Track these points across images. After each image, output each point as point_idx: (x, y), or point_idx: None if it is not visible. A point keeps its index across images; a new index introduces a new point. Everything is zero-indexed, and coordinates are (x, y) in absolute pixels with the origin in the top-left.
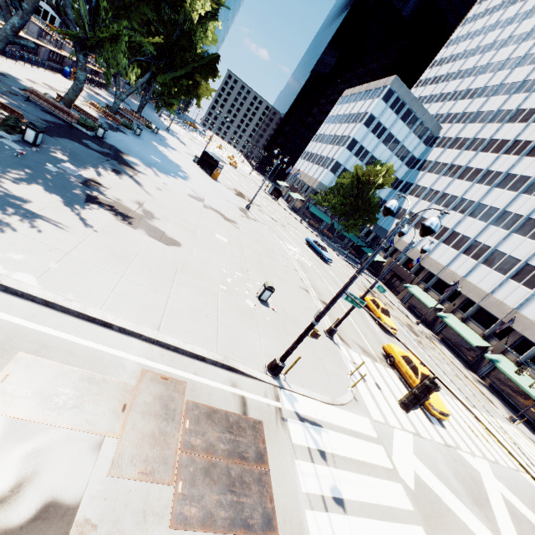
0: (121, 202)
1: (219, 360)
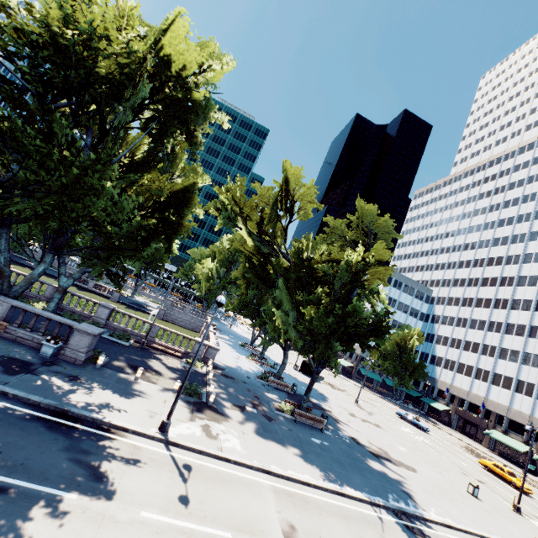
0: (373, 448)
1: None
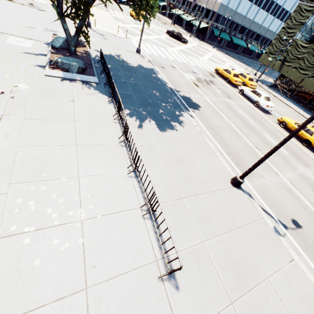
0: None
1: None
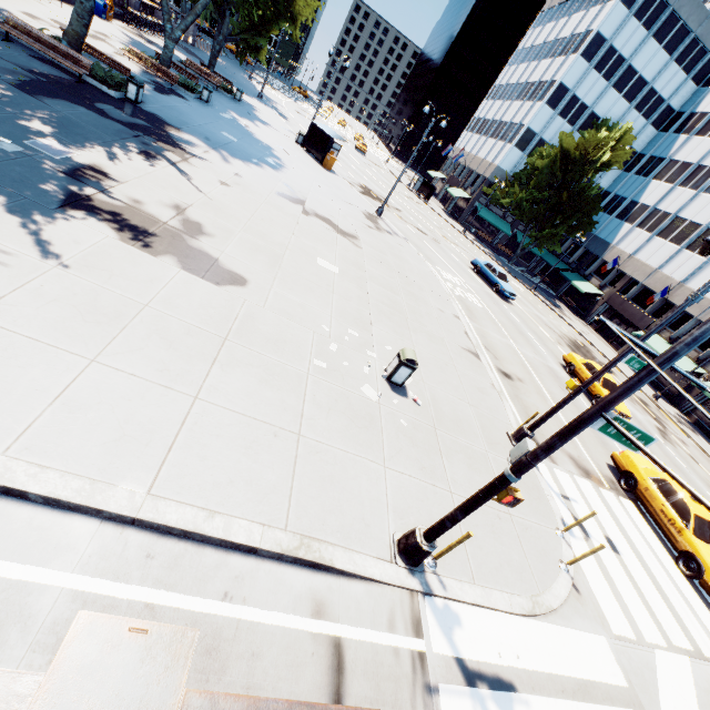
0: (141, 207)
1: (287, 551)
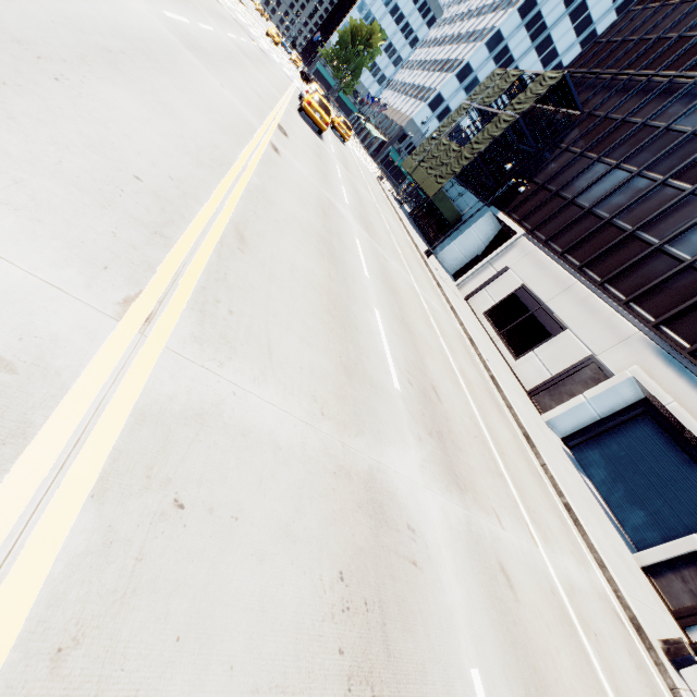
0: None
1: None
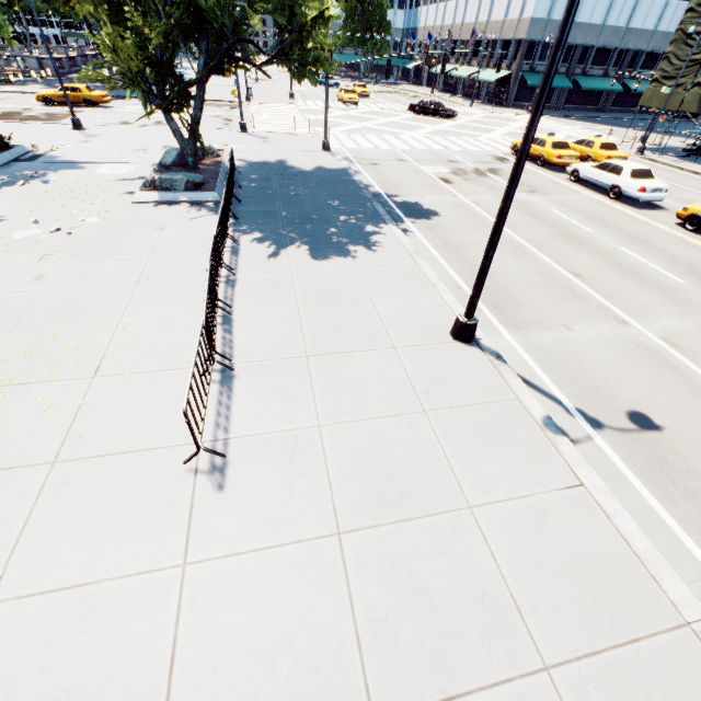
0: None
1: (226, 101)
